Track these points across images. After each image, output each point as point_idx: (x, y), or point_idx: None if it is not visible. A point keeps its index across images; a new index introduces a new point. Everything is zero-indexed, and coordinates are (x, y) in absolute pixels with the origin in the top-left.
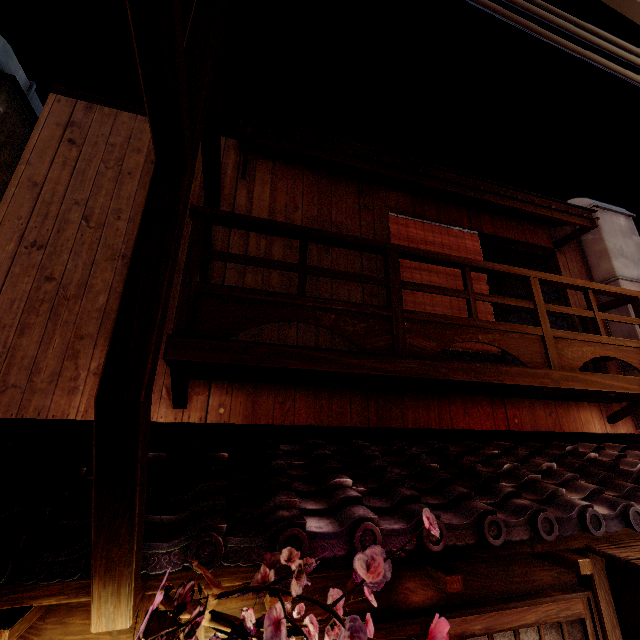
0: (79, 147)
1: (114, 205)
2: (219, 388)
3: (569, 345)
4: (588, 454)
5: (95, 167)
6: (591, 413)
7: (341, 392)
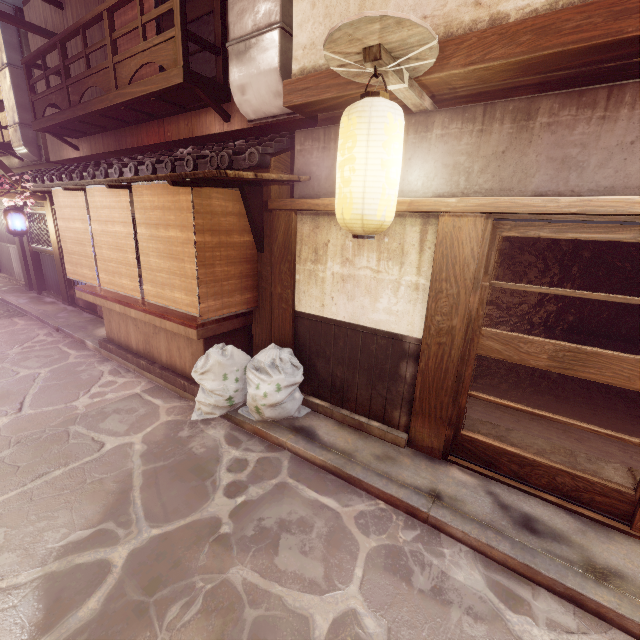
0: (35, 36)
1: (48, 63)
2: (83, 141)
3: (124, 66)
4: (179, 150)
5: (40, 44)
6: (215, 116)
7: (108, 134)
